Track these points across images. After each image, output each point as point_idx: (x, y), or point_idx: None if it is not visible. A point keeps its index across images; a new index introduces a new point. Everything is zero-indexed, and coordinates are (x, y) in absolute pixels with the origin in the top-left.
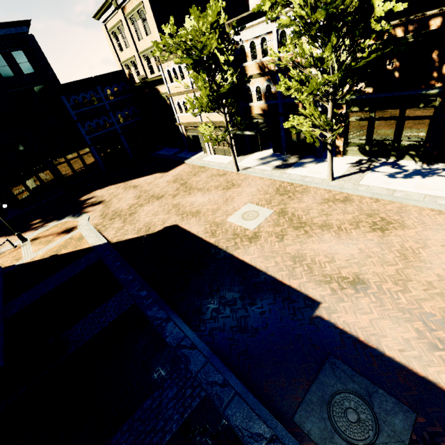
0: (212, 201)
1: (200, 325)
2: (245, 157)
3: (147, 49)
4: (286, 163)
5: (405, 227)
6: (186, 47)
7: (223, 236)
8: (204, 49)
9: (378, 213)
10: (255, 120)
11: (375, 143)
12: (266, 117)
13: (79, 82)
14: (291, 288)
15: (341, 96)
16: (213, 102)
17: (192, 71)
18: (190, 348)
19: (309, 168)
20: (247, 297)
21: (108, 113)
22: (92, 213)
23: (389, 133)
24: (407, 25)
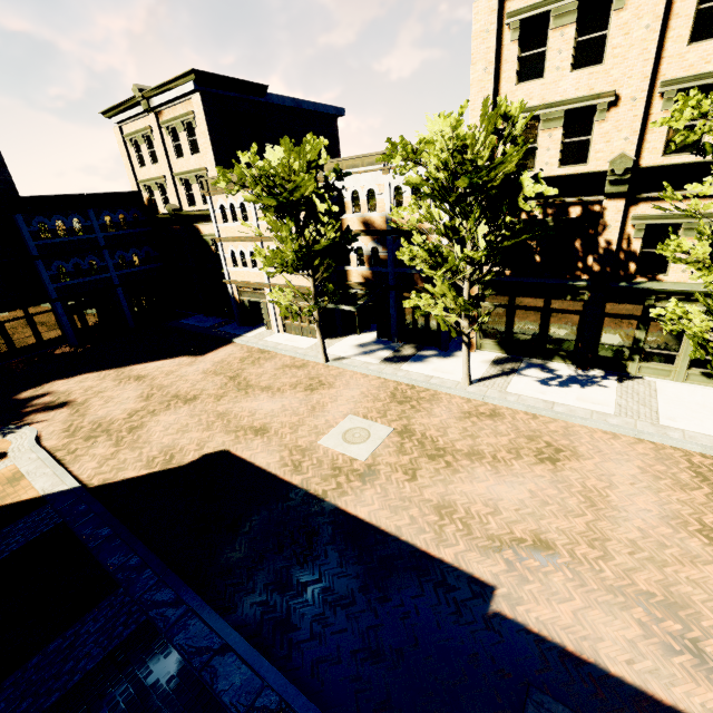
0: (288, 409)
1: (292, 654)
2: (335, 341)
3: (190, 171)
4: (399, 355)
5: (579, 457)
6: (268, 184)
7: (315, 471)
8: (295, 190)
9: (541, 435)
10: (353, 290)
11: (516, 337)
12: (369, 288)
13: (56, 198)
14: (445, 564)
15: (481, 276)
16: (301, 261)
17: (267, 214)
18: (278, 711)
19: (434, 365)
20: (374, 586)
21: (101, 252)
22: (44, 426)
23: (533, 327)
24: (545, 207)
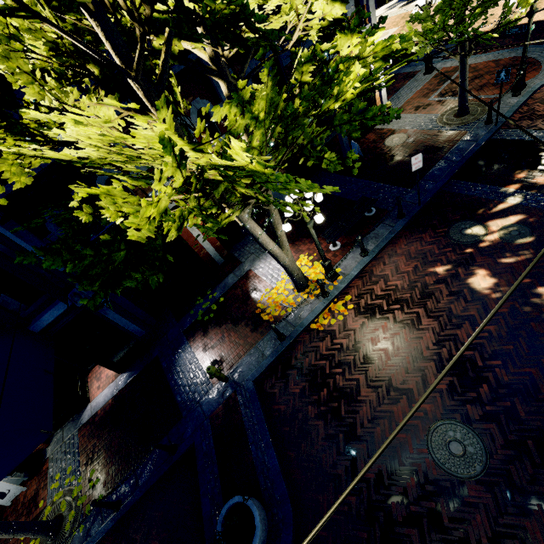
0: None
1: None
2: None
3: None
4: (410, 1)
5: None
6: None
7: None
8: None
9: None
10: None
11: None
12: None
13: None
14: None
15: None
16: None
17: None
18: None
19: None
20: None
21: None
22: None
23: None
24: None
